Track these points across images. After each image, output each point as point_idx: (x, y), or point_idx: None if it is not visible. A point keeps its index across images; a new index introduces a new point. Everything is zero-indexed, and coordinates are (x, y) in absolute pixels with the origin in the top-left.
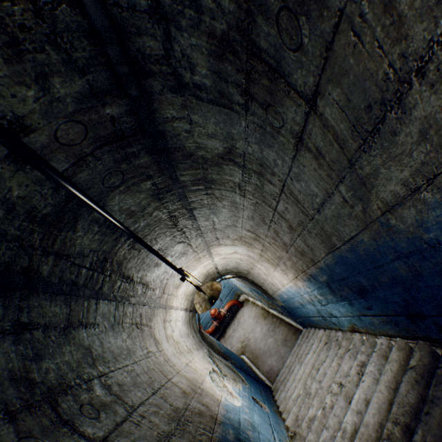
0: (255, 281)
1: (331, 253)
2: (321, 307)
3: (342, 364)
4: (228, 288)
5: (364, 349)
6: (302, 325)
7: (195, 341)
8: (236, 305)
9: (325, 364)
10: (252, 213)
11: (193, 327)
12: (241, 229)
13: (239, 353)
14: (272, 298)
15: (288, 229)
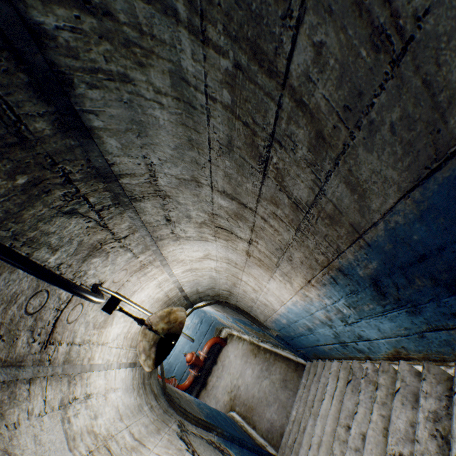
0: (239, 306)
1: (422, 185)
2: (344, 328)
3: (393, 419)
4: (207, 323)
5: (429, 388)
6: (304, 358)
7: (154, 416)
8: (218, 344)
9: (358, 417)
10: (228, 126)
11: (151, 390)
12: (209, 192)
13: (228, 409)
14: (264, 326)
15: (310, 151)
